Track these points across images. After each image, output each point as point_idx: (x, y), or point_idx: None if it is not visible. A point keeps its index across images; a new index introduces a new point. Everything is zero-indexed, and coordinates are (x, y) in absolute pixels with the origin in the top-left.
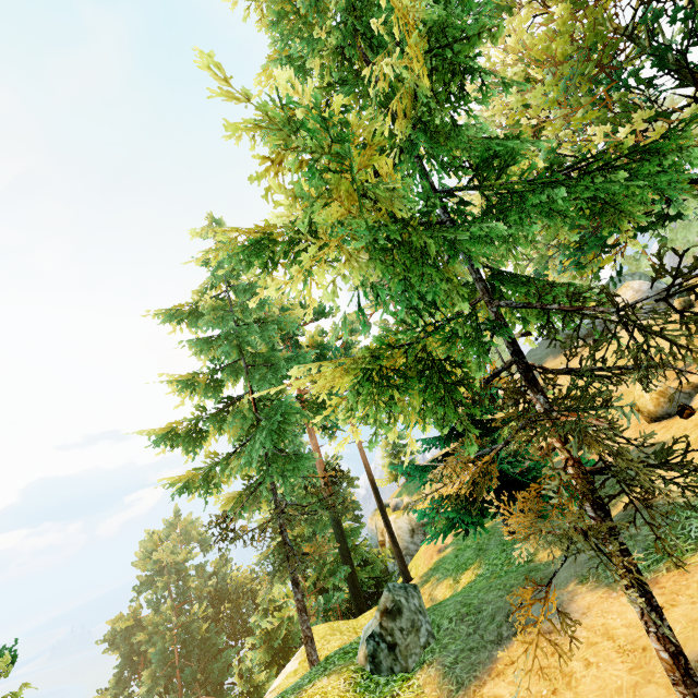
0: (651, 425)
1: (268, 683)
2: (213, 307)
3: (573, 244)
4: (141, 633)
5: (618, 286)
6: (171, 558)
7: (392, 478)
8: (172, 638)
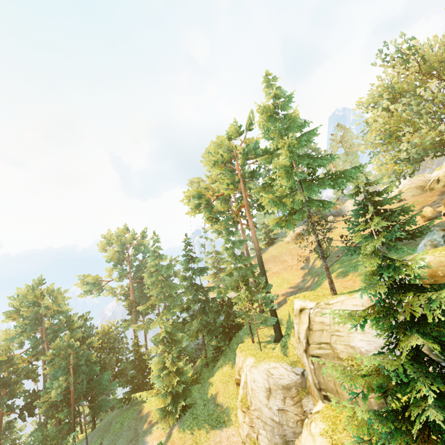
0: (427, 222)
1: (187, 366)
2: (291, 117)
3: (399, 158)
4: (49, 353)
5: (344, 198)
6: (55, 308)
7: (213, 276)
8: (73, 359)
